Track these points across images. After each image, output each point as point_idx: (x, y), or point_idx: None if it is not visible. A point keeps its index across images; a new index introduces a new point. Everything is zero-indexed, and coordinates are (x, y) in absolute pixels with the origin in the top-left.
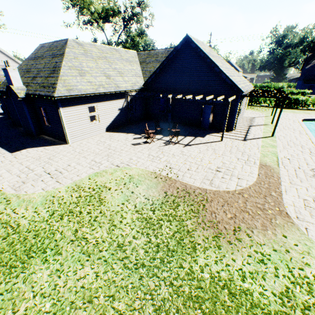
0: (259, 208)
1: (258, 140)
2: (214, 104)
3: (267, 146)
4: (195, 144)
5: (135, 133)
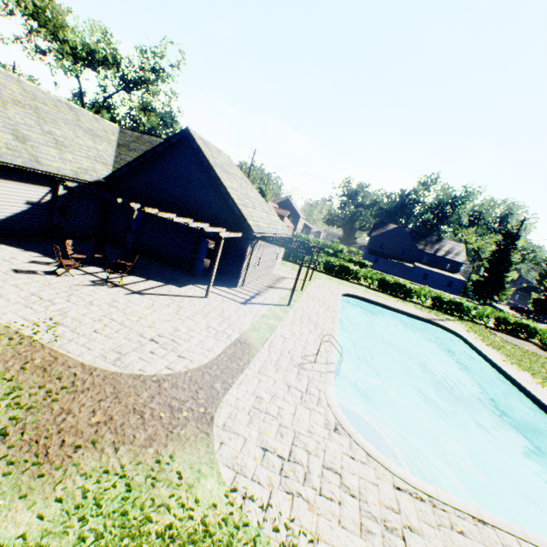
0: (172, 407)
1: (265, 306)
2: (217, 239)
3: (270, 316)
4: (155, 294)
5: (46, 254)
